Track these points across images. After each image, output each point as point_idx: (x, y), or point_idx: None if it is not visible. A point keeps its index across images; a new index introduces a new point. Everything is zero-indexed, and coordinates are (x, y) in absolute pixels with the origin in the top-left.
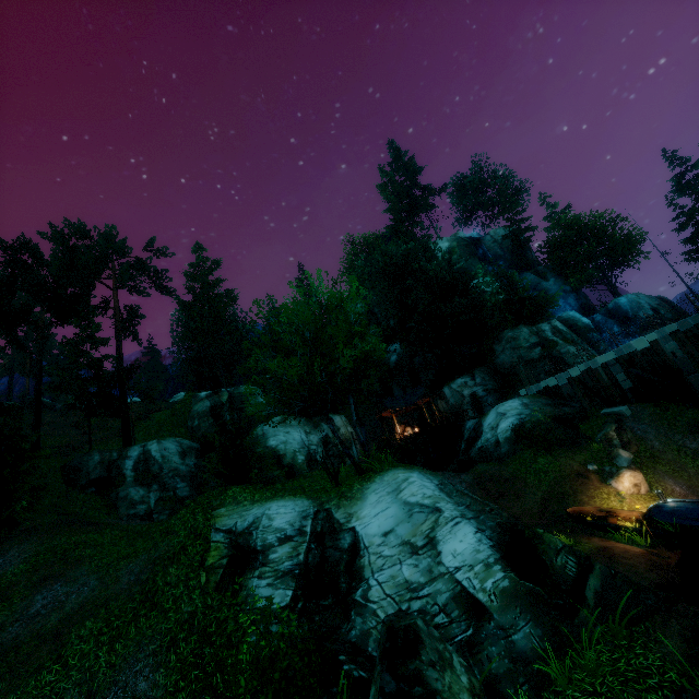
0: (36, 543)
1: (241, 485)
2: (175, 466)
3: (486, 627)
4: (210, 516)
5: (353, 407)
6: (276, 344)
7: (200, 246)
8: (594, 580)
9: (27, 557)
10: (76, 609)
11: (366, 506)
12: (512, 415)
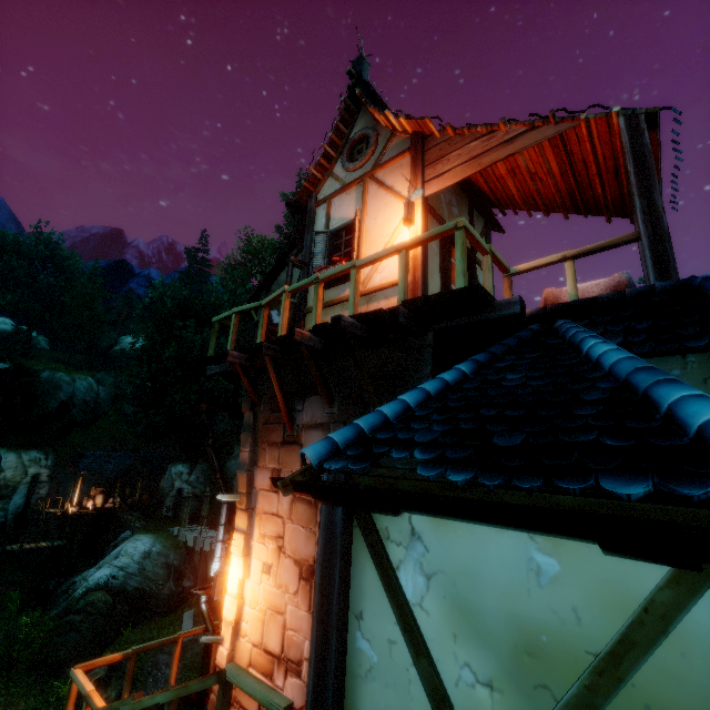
0: None
1: None
2: None
3: None
4: None
5: None
6: None
7: None
8: None
9: None
10: None
11: None
12: (116, 565)
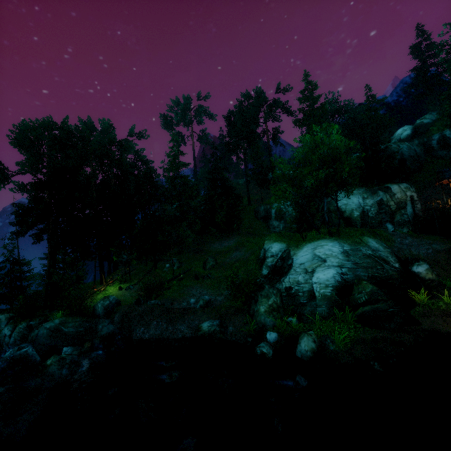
0: (239, 238)
1: (277, 233)
2: (291, 213)
3: (311, 302)
4: (264, 242)
5: (325, 204)
6: (282, 177)
7: (306, 74)
8: (368, 308)
9: (236, 242)
10: (237, 259)
11: (301, 252)
12: None
